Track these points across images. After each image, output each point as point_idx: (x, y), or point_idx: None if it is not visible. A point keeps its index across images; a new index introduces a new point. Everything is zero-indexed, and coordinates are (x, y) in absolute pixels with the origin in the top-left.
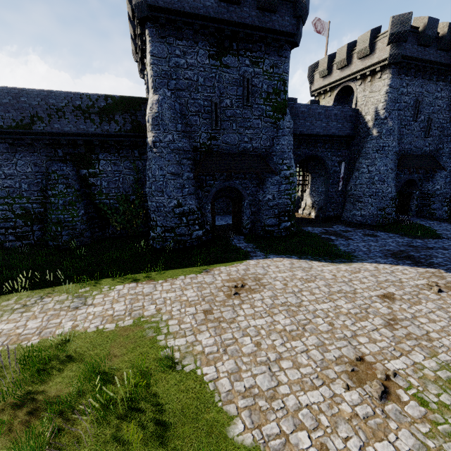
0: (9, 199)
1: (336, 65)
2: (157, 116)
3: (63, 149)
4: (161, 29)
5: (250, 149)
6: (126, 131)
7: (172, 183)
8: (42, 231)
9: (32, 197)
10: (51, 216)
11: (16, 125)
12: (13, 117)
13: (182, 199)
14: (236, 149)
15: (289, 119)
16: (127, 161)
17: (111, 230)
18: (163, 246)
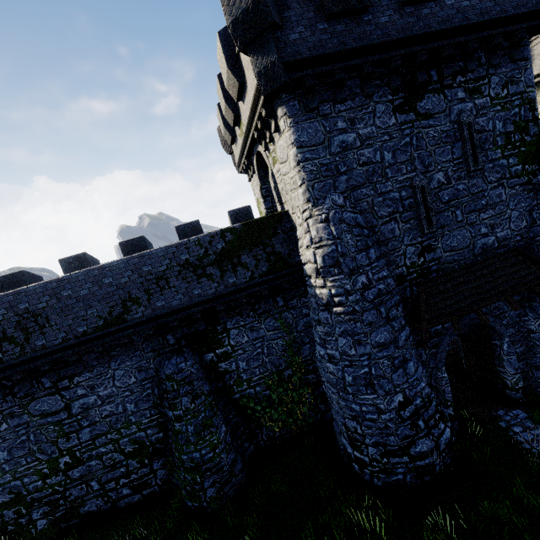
0: (112, 433)
1: None
2: (333, 250)
3: (175, 333)
4: (308, 96)
5: (493, 245)
6: (261, 275)
7: (385, 364)
8: (166, 467)
9: (144, 420)
10: (181, 457)
11: (104, 322)
12: (98, 312)
13: (408, 387)
14: (469, 254)
15: None
16: (268, 318)
17: (265, 433)
18: (388, 482)
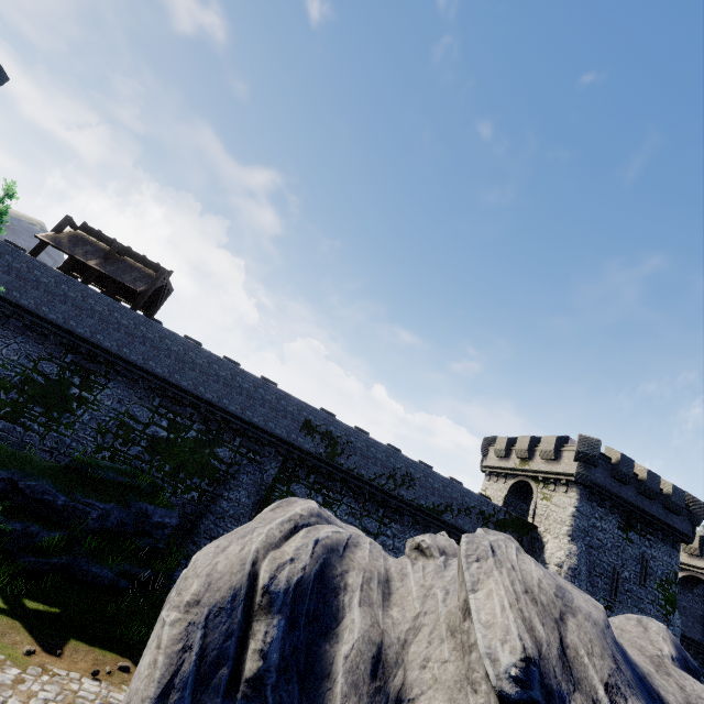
0: None
1: (682, 547)
2: (575, 568)
3: None
4: (590, 494)
5: None
6: None
7: None
8: None
9: None
10: None
11: (432, 507)
12: (434, 500)
13: None
14: None
15: (677, 615)
16: None
17: None
18: None
